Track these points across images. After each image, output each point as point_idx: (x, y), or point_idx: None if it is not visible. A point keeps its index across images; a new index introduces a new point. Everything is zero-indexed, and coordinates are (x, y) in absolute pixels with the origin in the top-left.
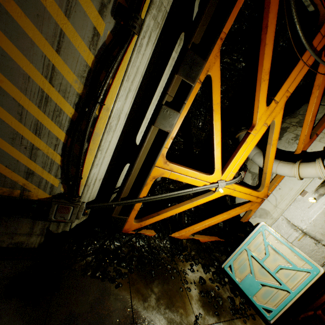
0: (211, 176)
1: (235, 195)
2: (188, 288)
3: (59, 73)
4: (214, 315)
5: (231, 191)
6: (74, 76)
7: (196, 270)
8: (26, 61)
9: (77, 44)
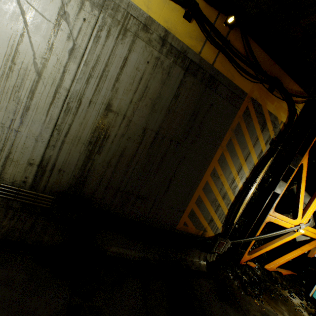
0: (295, 220)
1: (307, 234)
2: (300, 310)
3: (242, 169)
4: None
5: (305, 231)
6: (247, 170)
7: (294, 297)
8: (232, 165)
9: (253, 156)
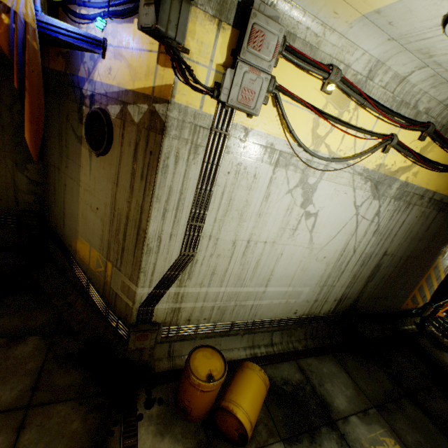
0: None
1: None
2: None
3: None
4: None
5: None
6: None
7: None
8: None
9: None
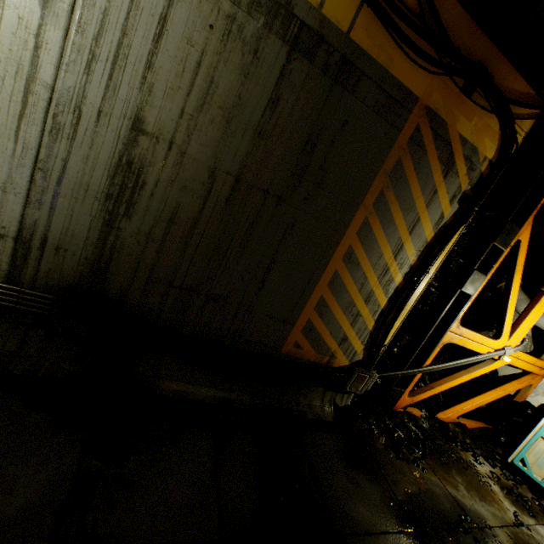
0: (497, 341)
1: (517, 365)
2: (487, 482)
3: (404, 249)
4: (529, 515)
5: (513, 360)
6: (413, 251)
7: (482, 462)
8: (385, 242)
9: (425, 226)
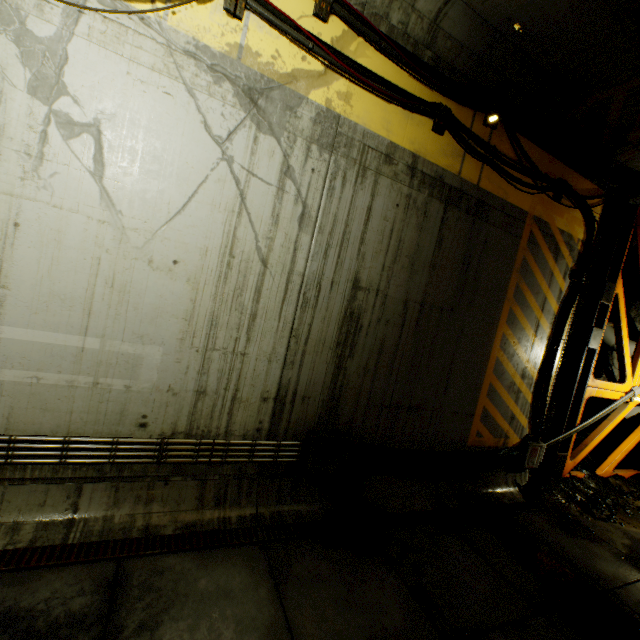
0: (624, 384)
1: None
2: None
3: (540, 325)
4: None
5: None
6: (547, 324)
7: None
8: (526, 324)
9: (551, 302)
